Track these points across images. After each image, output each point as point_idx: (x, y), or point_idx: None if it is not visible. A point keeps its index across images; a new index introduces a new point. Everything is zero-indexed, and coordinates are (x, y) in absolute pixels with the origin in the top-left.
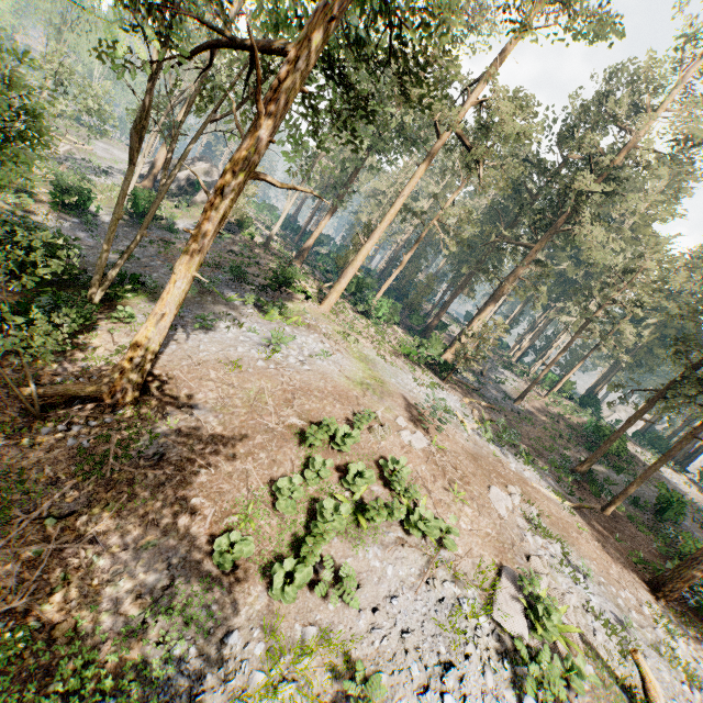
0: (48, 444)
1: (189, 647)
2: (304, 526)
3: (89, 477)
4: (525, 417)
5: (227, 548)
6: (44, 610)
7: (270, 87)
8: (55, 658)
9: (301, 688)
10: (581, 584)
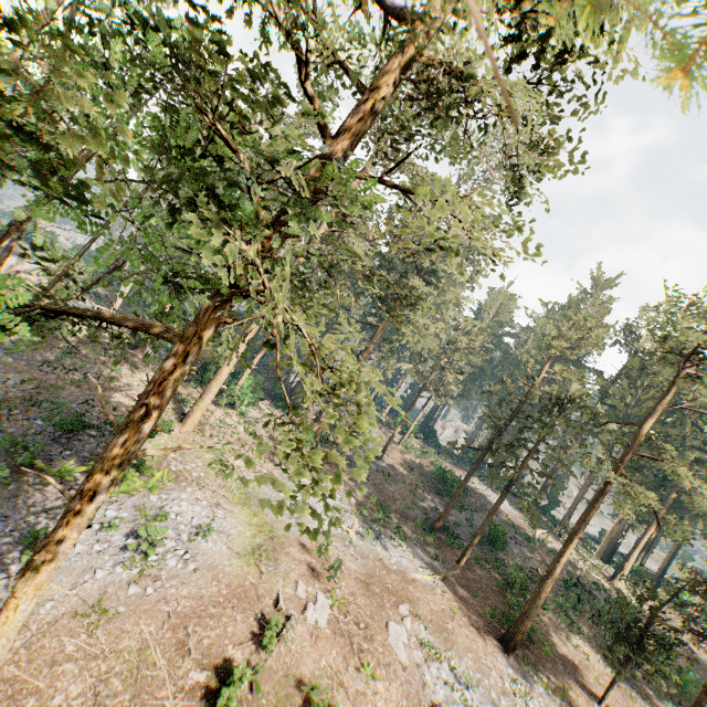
0: None
1: None
2: None
3: None
4: (388, 475)
5: None
6: None
7: (154, 381)
8: None
9: None
10: (469, 702)
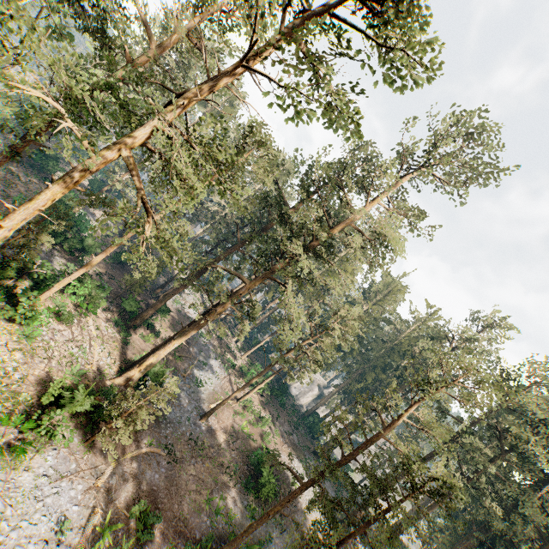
0: None
1: None
2: None
3: None
4: (201, 446)
5: None
6: None
7: None
8: None
9: None
10: None
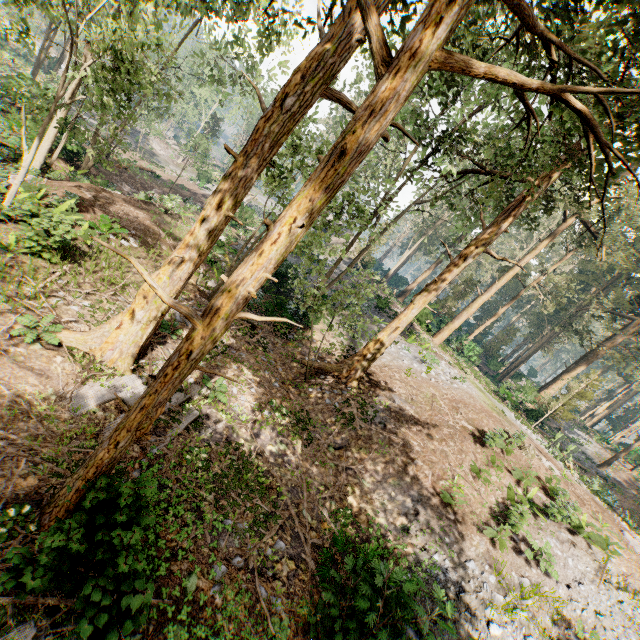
0: (315, 399)
1: (444, 559)
2: (496, 504)
3: (344, 427)
4: (612, 485)
5: (451, 501)
6: (347, 503)
7: (515, 201)
8: (363, 535)
9: (530, 618)
10: None
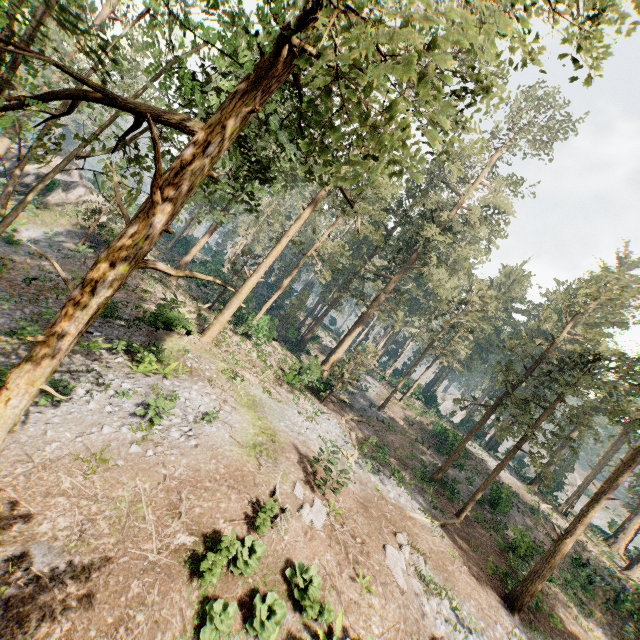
0: None
1: None
2: None
3: None
4: (388, 425)
5: None
6: None
7: (170, 169)
8: None
9: None
10: None
